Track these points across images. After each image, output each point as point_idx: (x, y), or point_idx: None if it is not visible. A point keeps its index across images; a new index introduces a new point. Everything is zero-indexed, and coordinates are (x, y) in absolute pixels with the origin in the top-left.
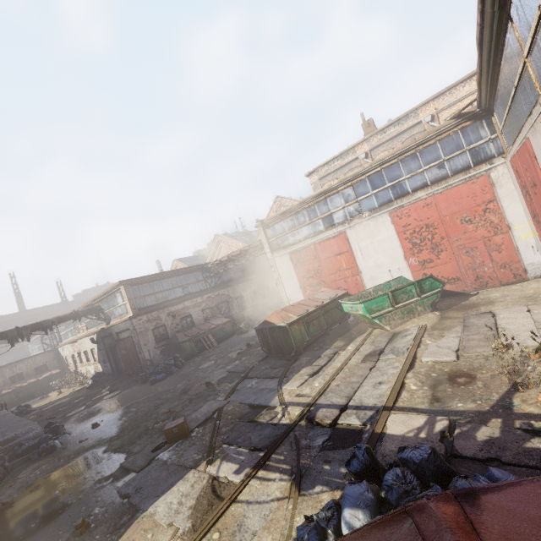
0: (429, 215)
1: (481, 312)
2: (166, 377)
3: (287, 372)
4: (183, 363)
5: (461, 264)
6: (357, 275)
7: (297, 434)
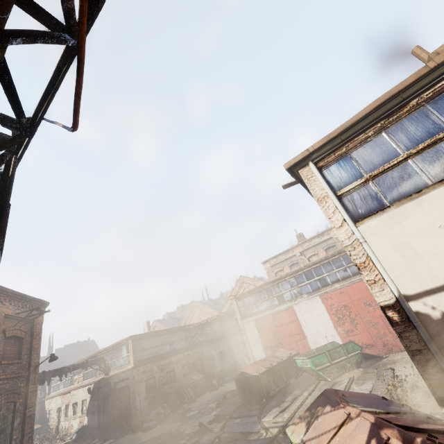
0: (344, 299)
1: (387, 368)
2: (157, 425)
3: (262, 411)
4: (169, 413)
5: (371, 333)
6: (304, 339)
7: (279, 440)
